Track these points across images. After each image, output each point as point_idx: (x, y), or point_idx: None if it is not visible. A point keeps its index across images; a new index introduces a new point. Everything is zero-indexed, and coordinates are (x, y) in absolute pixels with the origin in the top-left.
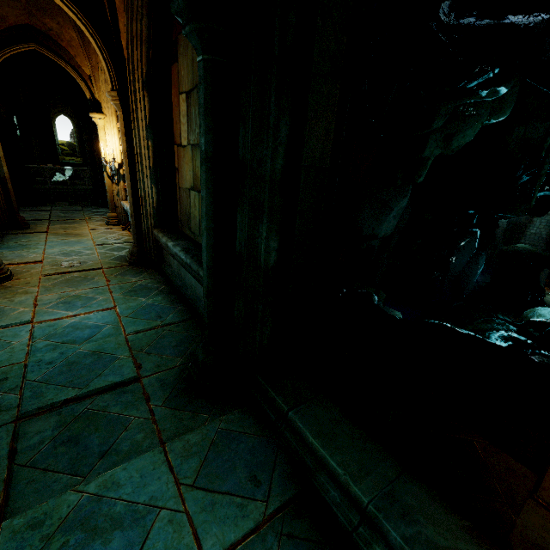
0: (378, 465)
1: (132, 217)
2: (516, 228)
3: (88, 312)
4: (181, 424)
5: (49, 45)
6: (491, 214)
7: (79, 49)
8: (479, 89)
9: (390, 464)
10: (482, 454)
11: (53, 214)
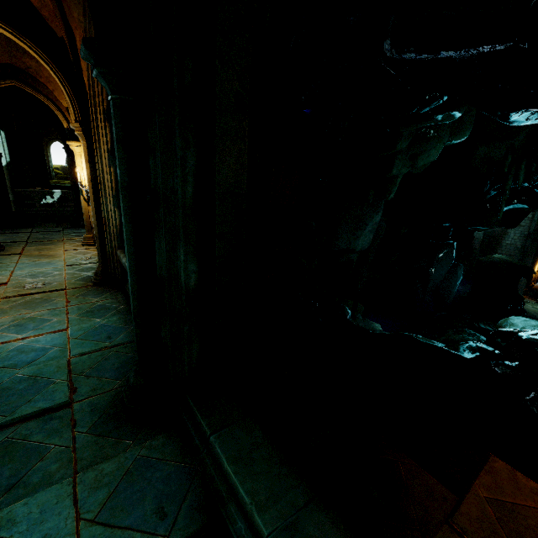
0: (289, 492)
1: (97, 239)
2: (492, 239)
3: (39, 334)
4: (101, 452)
5: (28, 82)
6: (466, 226)
7: (57, 84)
8: (434, 114)
9: (302, 491)
10: (405, 476)
11: (32, 236)
